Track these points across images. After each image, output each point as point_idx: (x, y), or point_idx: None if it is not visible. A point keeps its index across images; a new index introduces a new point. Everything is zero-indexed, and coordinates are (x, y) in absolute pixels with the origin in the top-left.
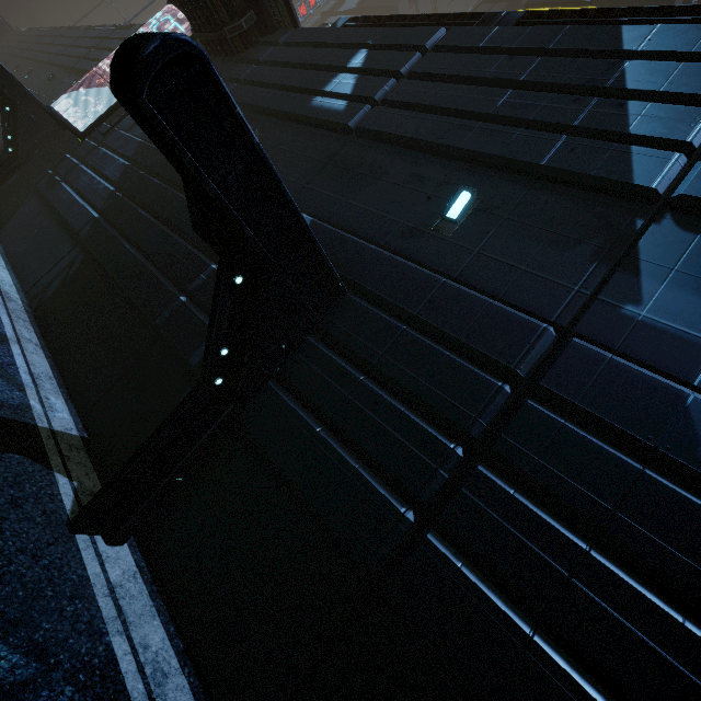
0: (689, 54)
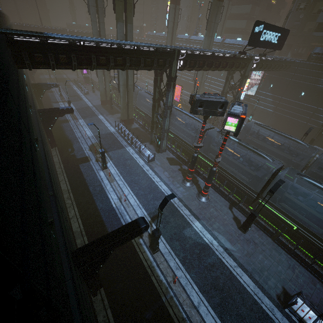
0: None
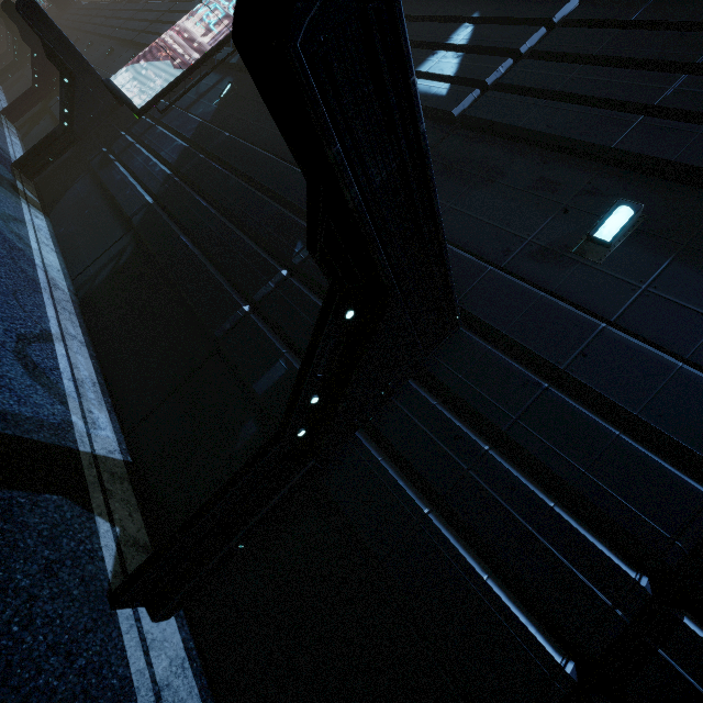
0: None
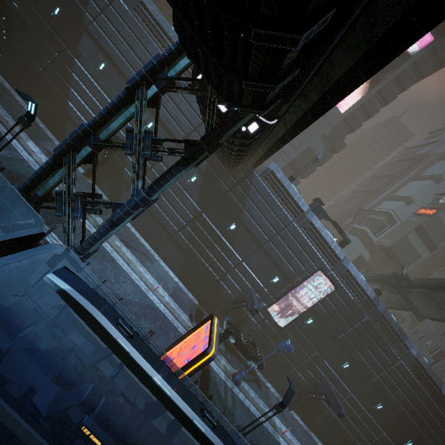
0: None
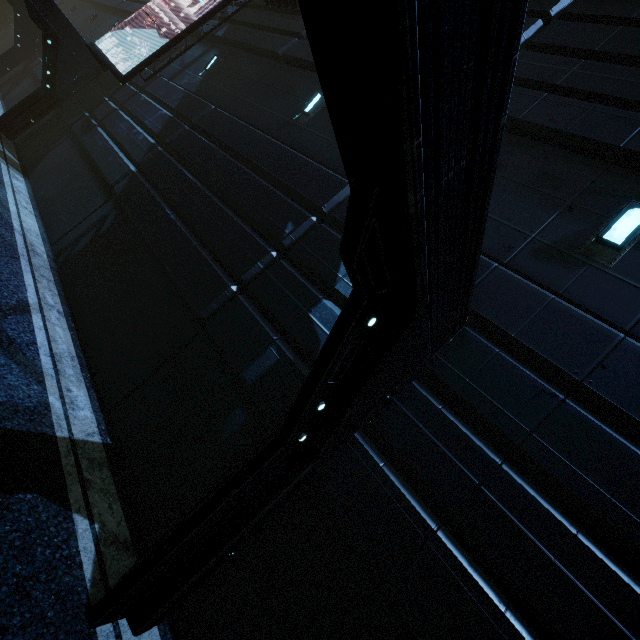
0: None
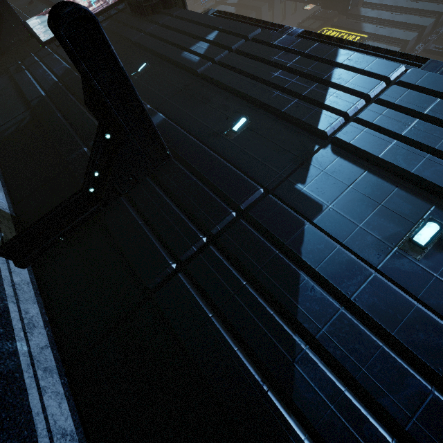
0: (363, 70)
